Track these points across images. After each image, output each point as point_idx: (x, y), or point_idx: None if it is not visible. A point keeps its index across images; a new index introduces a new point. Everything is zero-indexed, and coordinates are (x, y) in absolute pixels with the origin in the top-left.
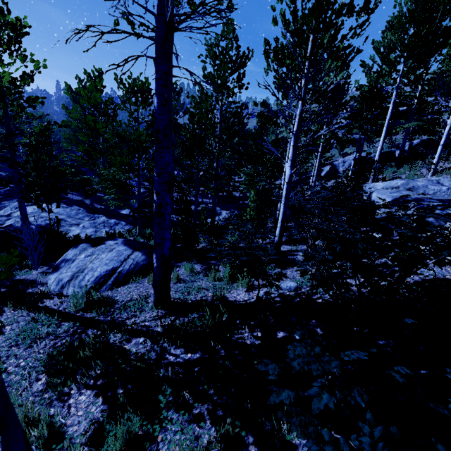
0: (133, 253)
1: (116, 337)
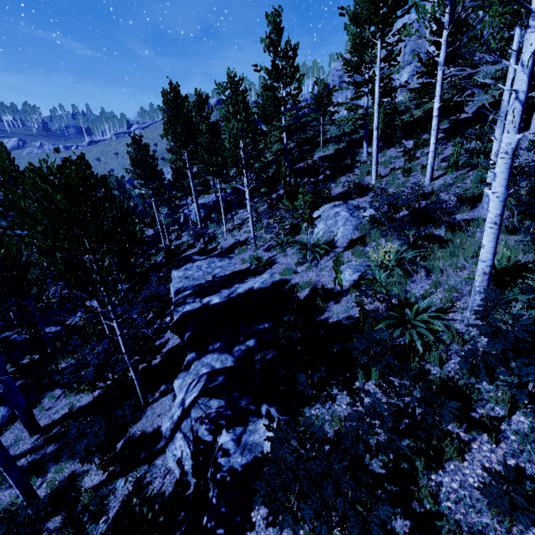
0: None
1: None
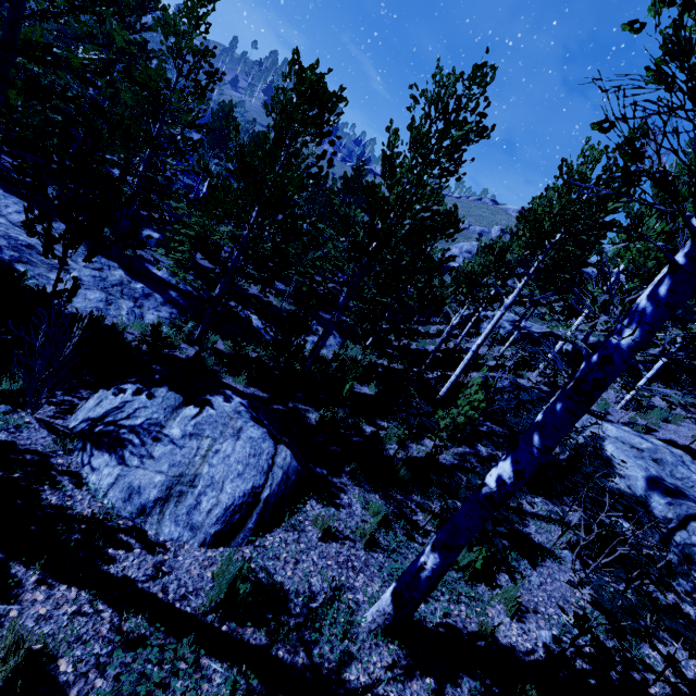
0: (278, 450)
1: None
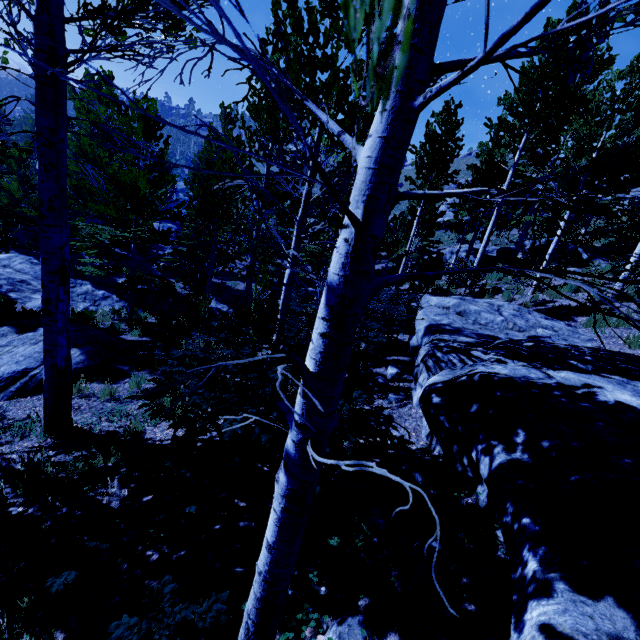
0: None
1: None
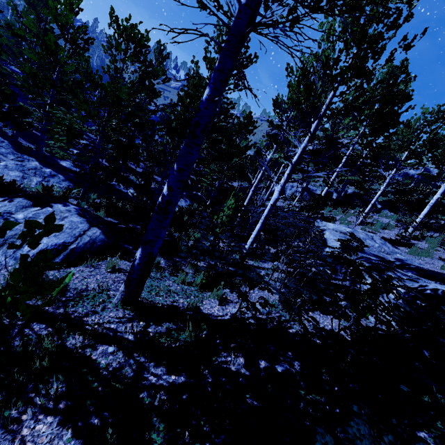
0: (90, 229)
1: (75, 340)
